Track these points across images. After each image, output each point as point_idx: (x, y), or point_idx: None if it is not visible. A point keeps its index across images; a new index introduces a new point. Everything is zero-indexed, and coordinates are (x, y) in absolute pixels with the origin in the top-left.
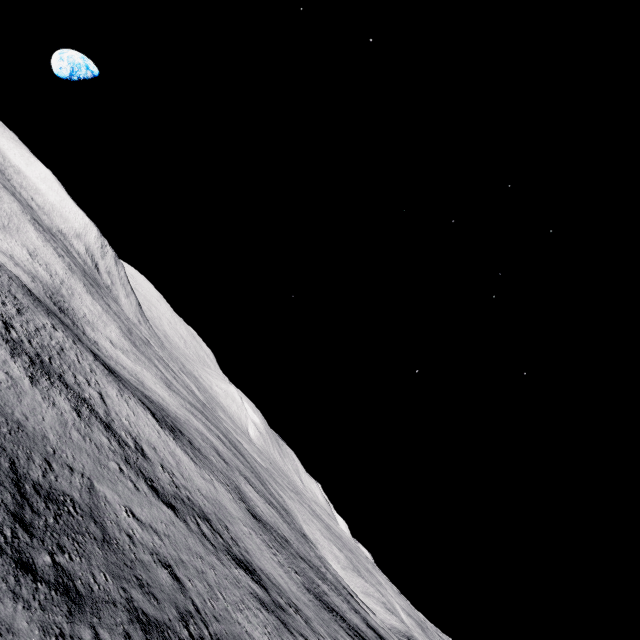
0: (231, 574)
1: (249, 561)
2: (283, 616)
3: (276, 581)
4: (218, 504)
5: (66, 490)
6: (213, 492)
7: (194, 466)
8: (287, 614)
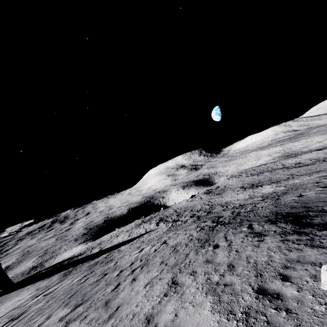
0: None
1: None
2: None
3: None
4: None
5: (263, 181)
6: None
7: None
8: None
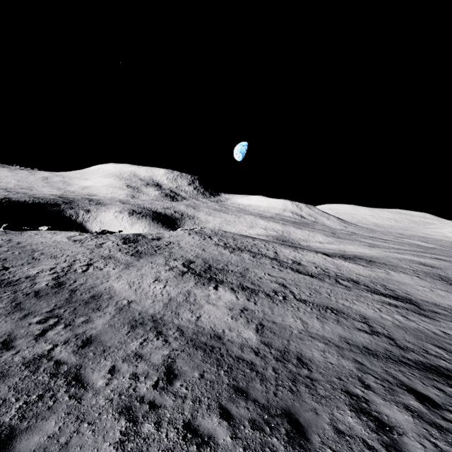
0: (356, 294)
1: (404, 296)
2: (429, 314)
3: (451, 307)
4: (383, 279)
5: (231, 269)
6: (382, 276)
7: (362, 268)
8: (441, 315)
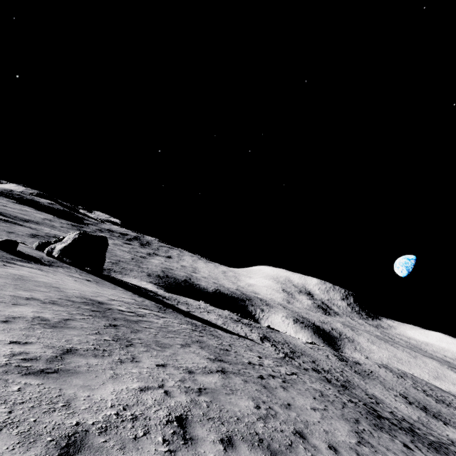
0: None
1: None
2: None
3: None
4: None
5: (447, 418)
6: None
7: None
8: None
